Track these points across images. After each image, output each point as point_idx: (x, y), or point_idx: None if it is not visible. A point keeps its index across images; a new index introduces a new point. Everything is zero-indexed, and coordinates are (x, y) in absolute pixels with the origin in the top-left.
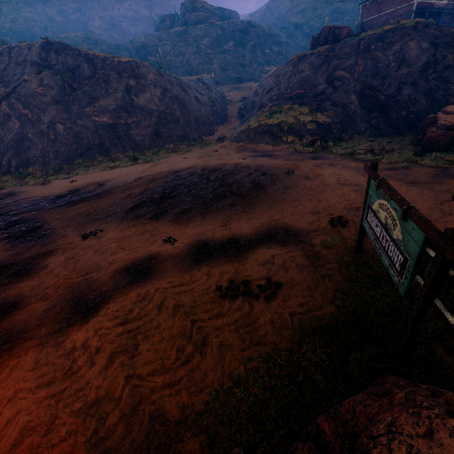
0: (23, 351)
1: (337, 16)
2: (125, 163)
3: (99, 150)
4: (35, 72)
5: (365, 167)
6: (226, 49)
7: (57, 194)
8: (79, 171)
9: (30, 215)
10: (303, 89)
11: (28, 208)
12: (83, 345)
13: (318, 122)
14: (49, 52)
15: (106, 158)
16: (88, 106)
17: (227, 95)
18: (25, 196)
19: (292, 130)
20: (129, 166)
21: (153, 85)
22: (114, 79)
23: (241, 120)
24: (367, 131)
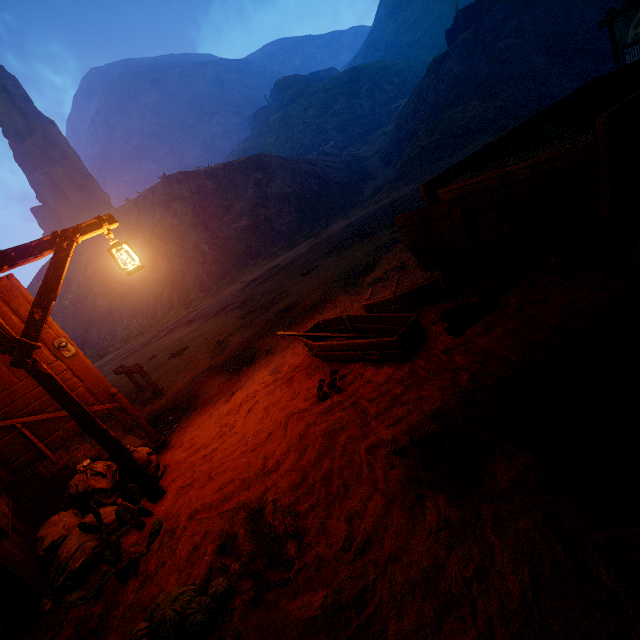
0: (332, 301)
1: (462, 6)
2: (283, 252)
3: (249, 255)
4: (165, 209)
5: (600, 24)
6: (337, 109)
7: (237, 289)
8: (240, 277)
9: (230, 302)
10: (461, 87)
11: (223, 303)
12: (384, 272)
13: (498, 106)
14: (171, 185)
15: (258, 259)
16: (224, 216)
17: (359, 153)
18: (209, 304)
19: (468, 130)
20: (289, 251)
21: (280, 169)
22: (240, 180)
23: (391, 166)
24: (575, 84)
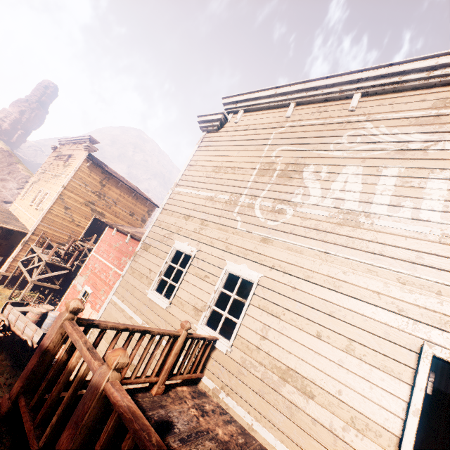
0: None
1: None
2: None
3: None
4: None
5: None
6: None
7: None
8: None
9: None
10: None
11: None
12: None
13: None
14: (0, 153)
15: None
16: None
17: None
18: None
19: None
20: None
21: (20, 186)
22: (3, 173)
23: None
24: None
